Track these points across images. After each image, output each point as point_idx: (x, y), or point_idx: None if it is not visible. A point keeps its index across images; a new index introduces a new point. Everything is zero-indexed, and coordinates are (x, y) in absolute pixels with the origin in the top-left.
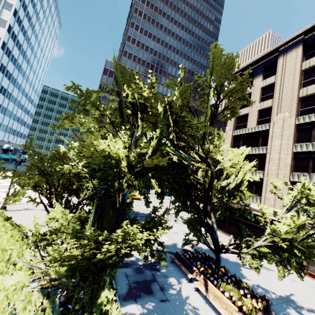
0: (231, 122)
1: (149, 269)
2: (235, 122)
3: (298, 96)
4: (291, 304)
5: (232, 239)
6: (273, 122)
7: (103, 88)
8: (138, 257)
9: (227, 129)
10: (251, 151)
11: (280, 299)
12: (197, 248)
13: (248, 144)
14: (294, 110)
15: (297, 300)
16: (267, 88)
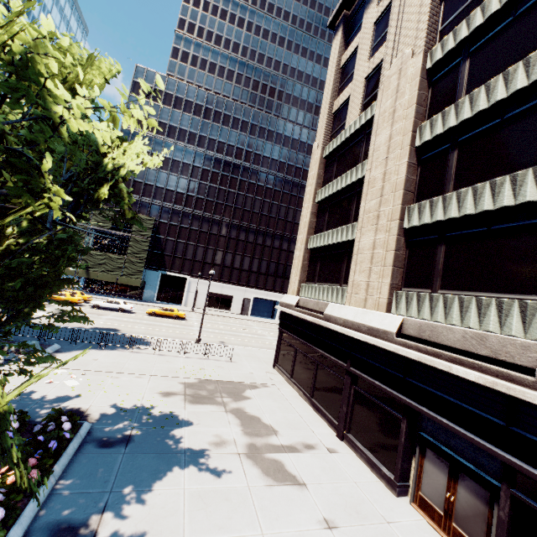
0: (321, 128)
1: None
2: (328, 128)
3: None
4: None
5: (292, 395)
6: (382, 90)
7: None
8: None
9: (314, 147)
10: (345, 180)
11: None
12: (124, 410)
13: (344, 167)
14: (422, 32)
15: None
16: (385, 18)
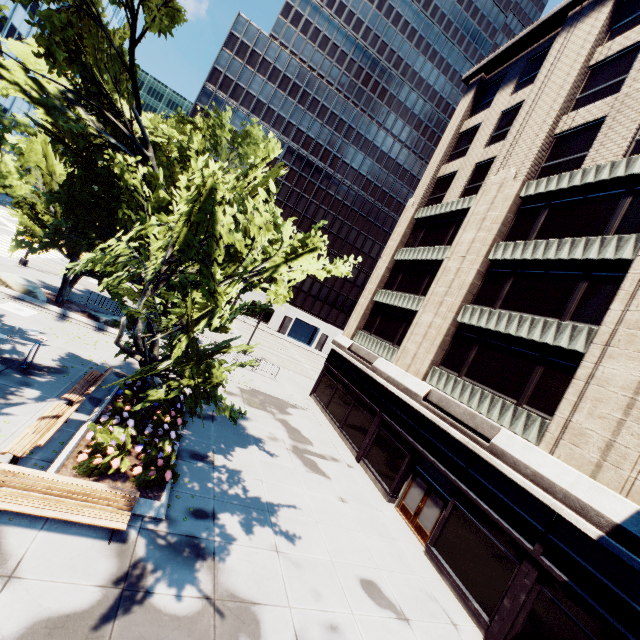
0: (422, 188)
1: (10, 366)
2: (428, 191)
3: (552, 130)
4: (254, 513)
5: (324, 422)
6: (483, 191)
7: (218, 79)
8: (26, 351)
9: (409, 204)
10: (427, 253)
11: (243, 499)
12: None
13: (430, 239)
14: (528, 162)
15: (283, 516)
16: (512, 114)
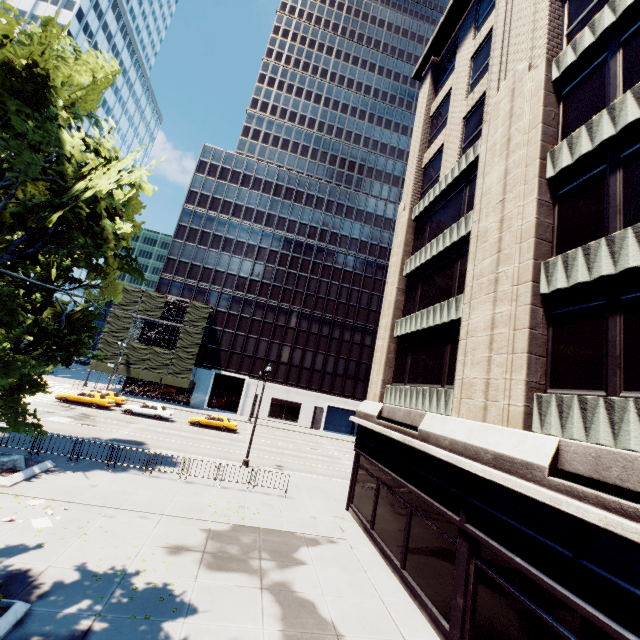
0: (409, 186)
1: None
2: (418, 185)
3: None
4: None
5: (372, 560)
6: (488, 121)
7: (195, 198)
8: None
9: (400, 209)
10: (443, 241)
11: None
12: (98, 577)
13: (440, 227)
14: (540, 39)
15: None
16: (485, 49)
